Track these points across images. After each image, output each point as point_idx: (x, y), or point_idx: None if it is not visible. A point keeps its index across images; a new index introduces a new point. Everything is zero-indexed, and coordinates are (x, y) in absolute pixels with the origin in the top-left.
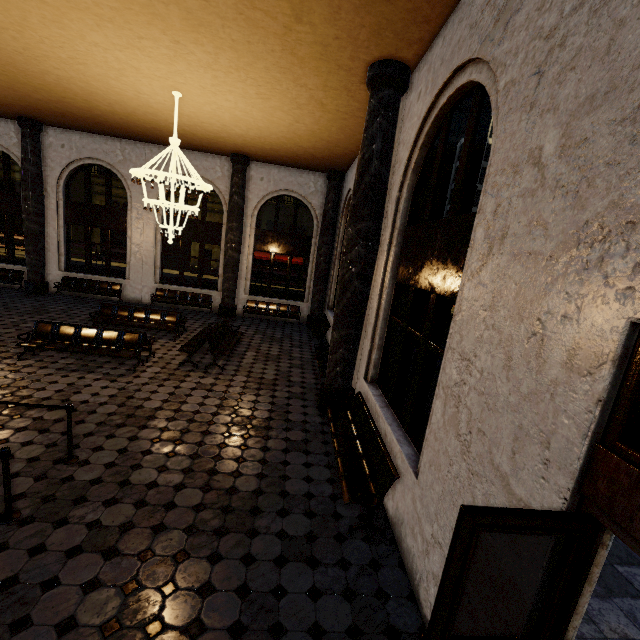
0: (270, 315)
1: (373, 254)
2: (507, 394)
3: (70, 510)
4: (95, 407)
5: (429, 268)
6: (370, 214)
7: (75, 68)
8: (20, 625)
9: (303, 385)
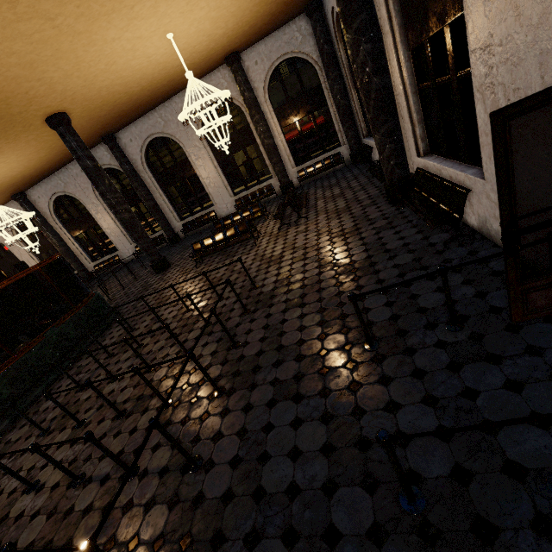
0: (319, 173)
1: (378, 43)
2: (524, 39)
3: (271, 301)
4: (249, 267)
5: (433, 7)
6: (359, 6)
7: (111, 71)
8: (281, 334)
9: (370, 198)
